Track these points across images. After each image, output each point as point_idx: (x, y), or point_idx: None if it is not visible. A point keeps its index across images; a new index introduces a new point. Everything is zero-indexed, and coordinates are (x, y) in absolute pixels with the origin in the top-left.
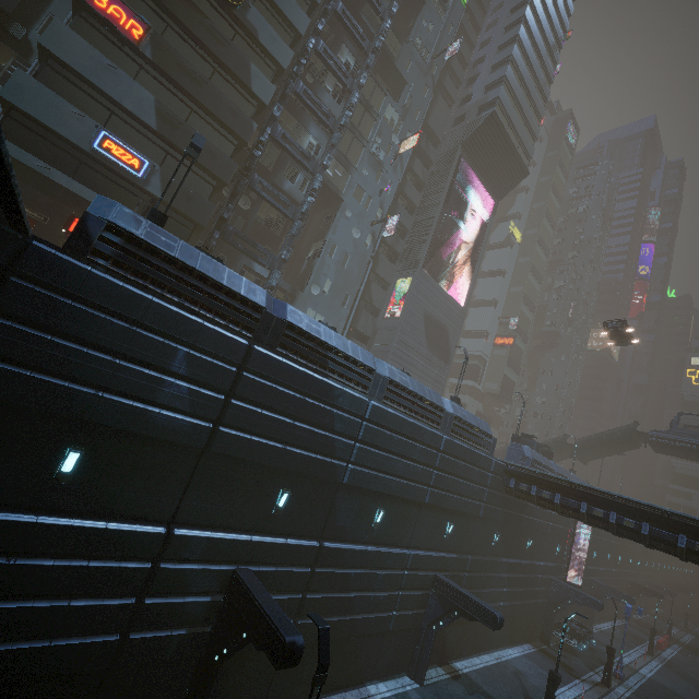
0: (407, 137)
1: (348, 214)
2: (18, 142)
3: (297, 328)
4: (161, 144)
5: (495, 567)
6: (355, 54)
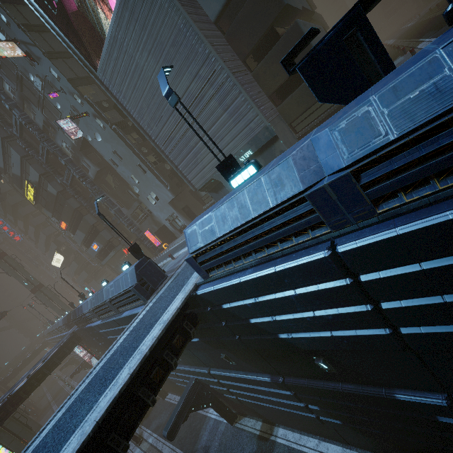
0: (4, 41)
1: (90, 137)
2: (103, 259)
3: (81, 316)
4: (90, 234)
5: (252, 382)
6: (1, 80)
